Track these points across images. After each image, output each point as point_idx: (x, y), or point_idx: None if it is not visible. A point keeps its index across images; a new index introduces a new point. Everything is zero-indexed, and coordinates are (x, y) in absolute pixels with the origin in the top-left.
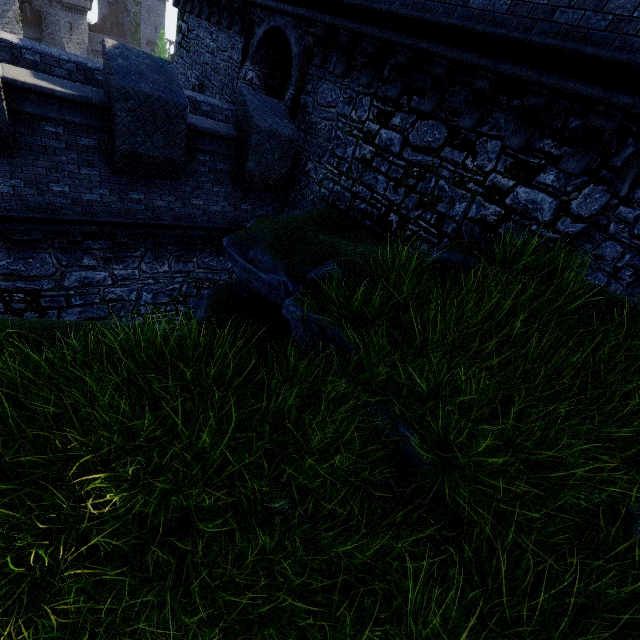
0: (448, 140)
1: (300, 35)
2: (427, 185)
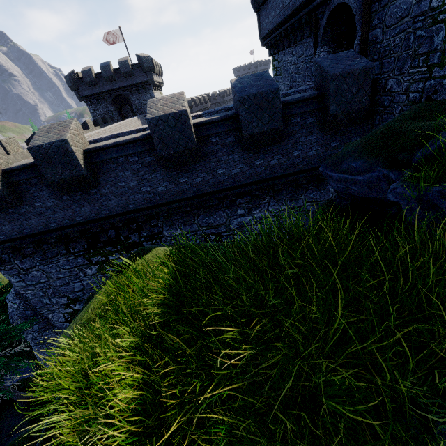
0: None
1: None
2: None
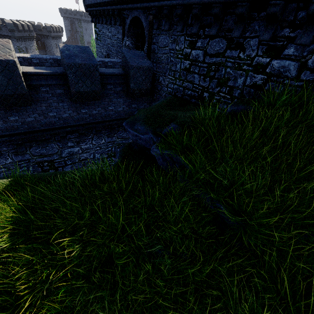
0: (228, 46)
1: (146, 16)
2: (220, 73)
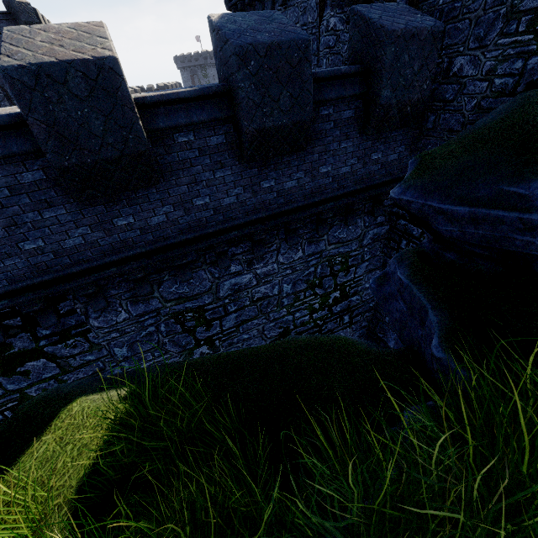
0: None
1: None
2: None
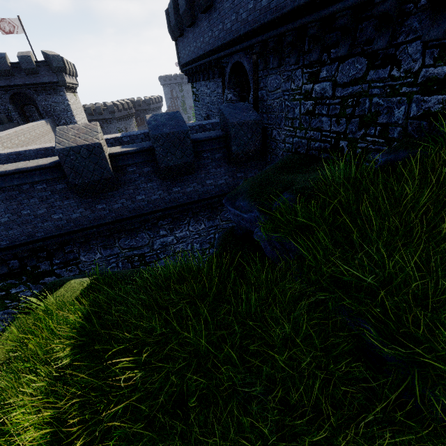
0: (369, 65)
1: (249, 58)
2: (363, 107)
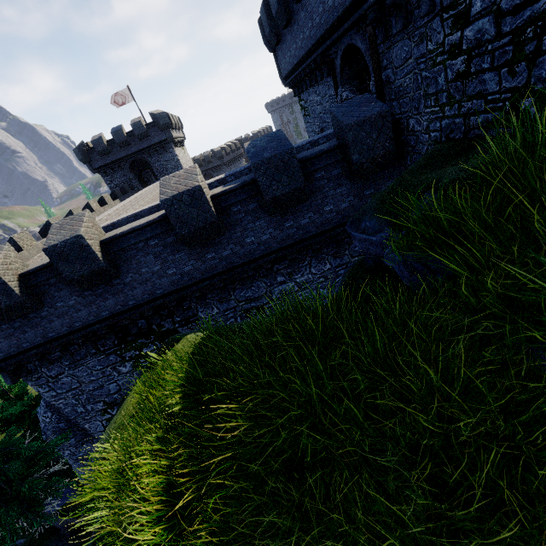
0: None
1: (362, 34)
2: None
